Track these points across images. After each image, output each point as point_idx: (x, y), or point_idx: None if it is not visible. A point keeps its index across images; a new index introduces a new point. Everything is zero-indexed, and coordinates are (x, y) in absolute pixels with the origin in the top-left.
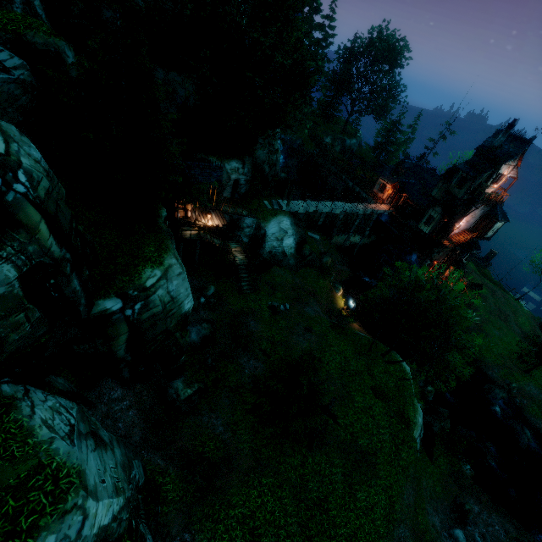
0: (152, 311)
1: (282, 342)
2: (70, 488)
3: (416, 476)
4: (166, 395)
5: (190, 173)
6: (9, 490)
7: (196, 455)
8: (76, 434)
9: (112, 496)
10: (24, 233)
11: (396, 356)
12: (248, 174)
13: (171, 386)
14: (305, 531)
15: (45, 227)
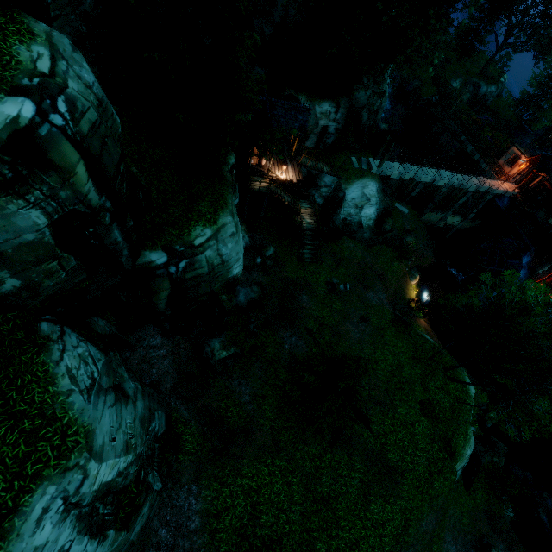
0: (196, 271)
1: (331, 326)
2: (75, 447)
3: (443, 506)
4: (202, 351)
5: (273, 113)
6: (23, 434)
7: (218, 416)
8: (95, 390)
9: (119, 455)
10: (55, 176)
11: (462, 374)
12: (340, 120)
13: (208, 344)
14: (306, 522)
15: (83, 169)
